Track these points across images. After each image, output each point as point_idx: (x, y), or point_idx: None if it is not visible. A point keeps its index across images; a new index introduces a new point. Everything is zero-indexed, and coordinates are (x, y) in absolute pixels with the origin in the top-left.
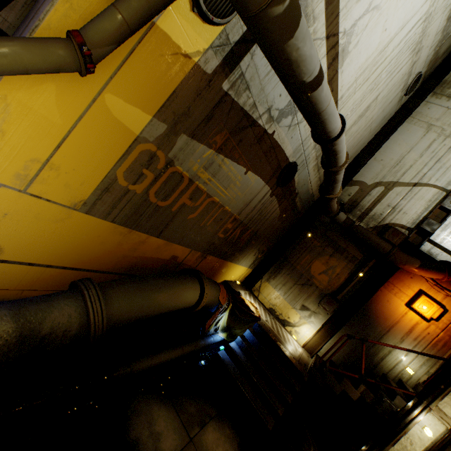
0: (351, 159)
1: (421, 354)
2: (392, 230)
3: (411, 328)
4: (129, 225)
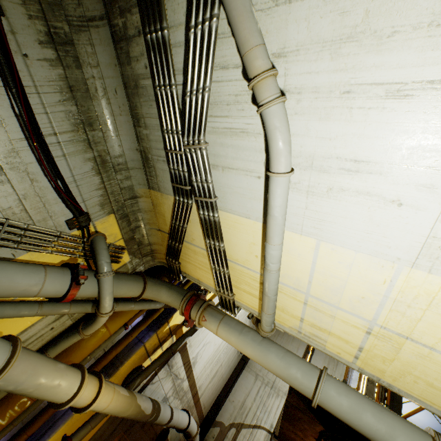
0: (214, 400)
1: None
2: None
3: None
4: None
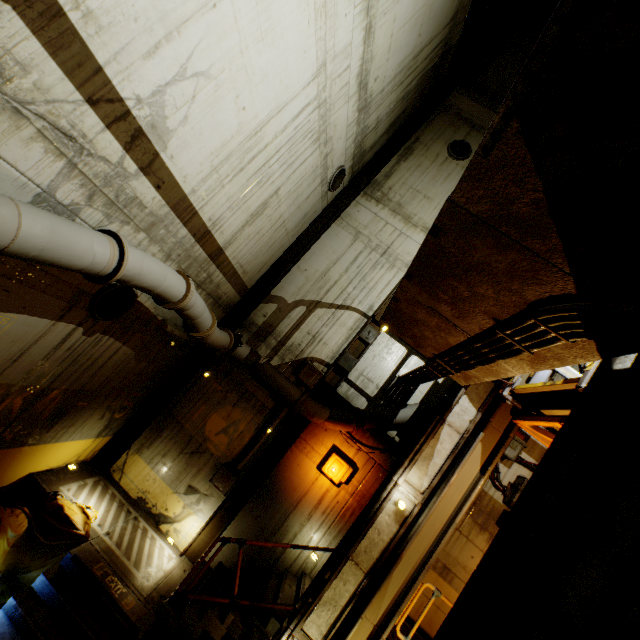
0: (269, 266)
1: (305, 548)
2: (309, 367)
3: (321, 497)
4: None
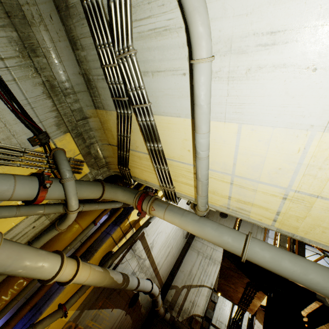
0: (169, 272)
1: None
2: (194, 319)
3: None
4: None
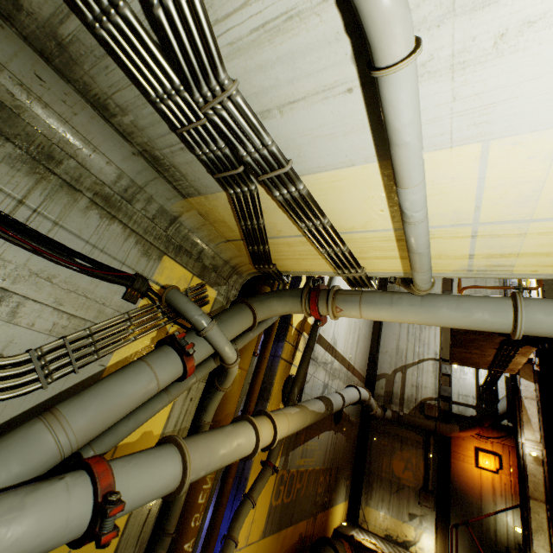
0: (367, 360)
1: (503, 510)
2: (426, 405)
3: (492, 485)
4: (278, 529)
